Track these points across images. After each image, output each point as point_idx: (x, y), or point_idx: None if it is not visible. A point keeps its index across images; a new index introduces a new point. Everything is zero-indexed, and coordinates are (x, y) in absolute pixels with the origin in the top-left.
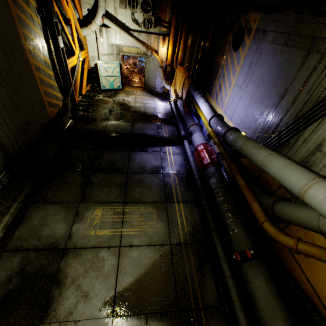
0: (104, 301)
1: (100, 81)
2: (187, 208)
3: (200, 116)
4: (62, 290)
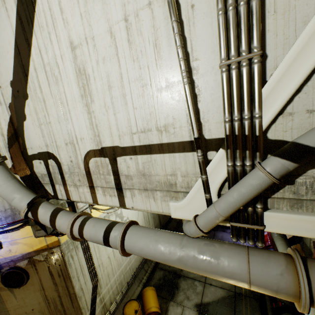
0: (195, 303)
1: None
2: None
3: None
4: (178, 291)
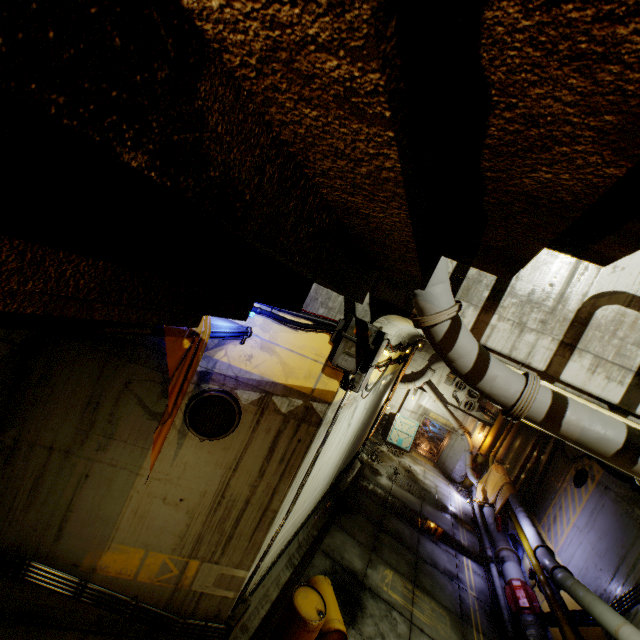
0: None
1: (386, 430)
2: None
3: (521, 540)
4: (363, 614)
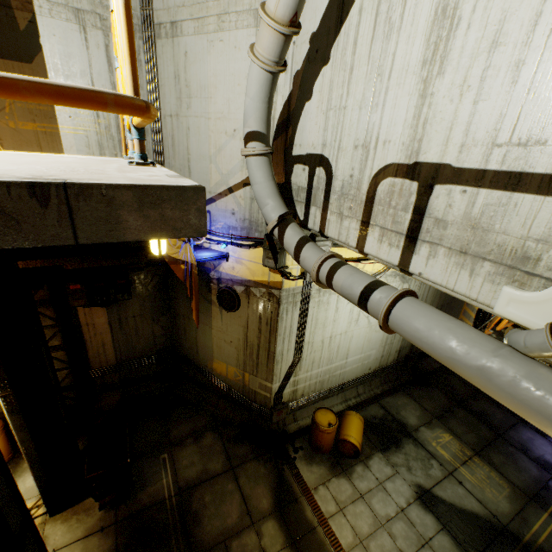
0: (418, 483)
1: None
2: None
3: None
4: (397, 450)
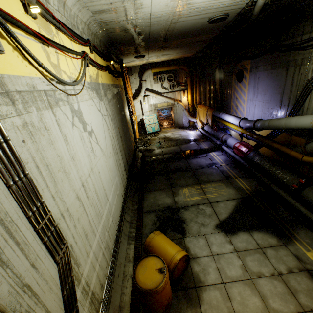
0: (215, 226)
1: (144, 129)
2: (244, 179)
3: (229, 126)
4: (187, 224)
